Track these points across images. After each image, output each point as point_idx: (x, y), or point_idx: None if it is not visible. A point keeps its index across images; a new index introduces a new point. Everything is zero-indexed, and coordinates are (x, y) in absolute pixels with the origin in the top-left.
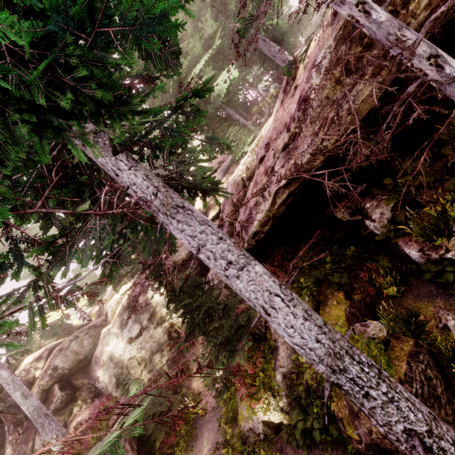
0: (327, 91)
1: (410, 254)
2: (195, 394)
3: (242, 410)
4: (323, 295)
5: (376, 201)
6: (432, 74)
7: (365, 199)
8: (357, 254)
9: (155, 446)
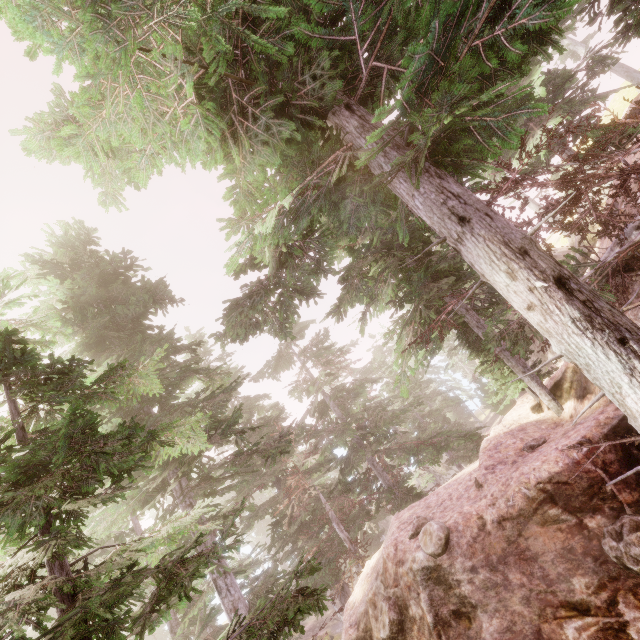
0: None
1: None
2: None
3: None
4: None
5: None
6: None
7: None
8: None
9: None
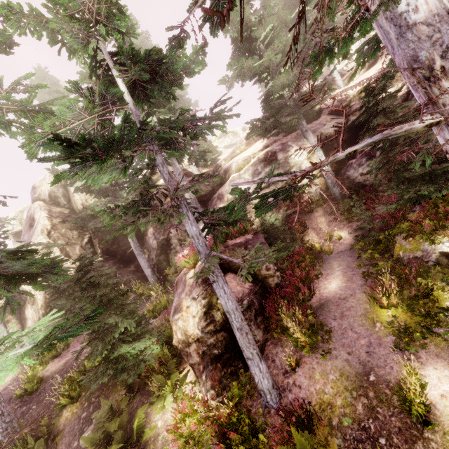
0: None
1: None
2: (311, 244)
3: (404, 246)
4: None
5: None
6: None
7: None
8: None
9: (280, 257)
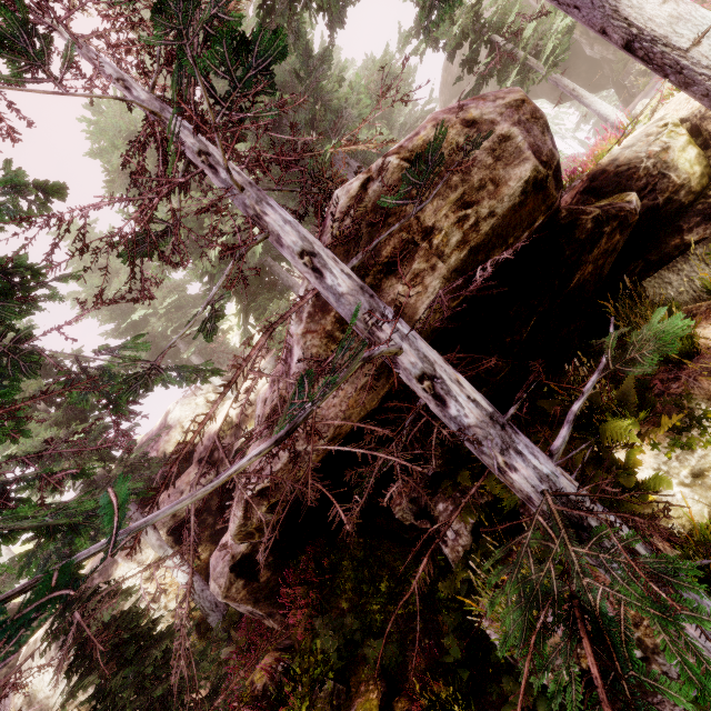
0: (316, 349)
1: (492, 638)
2: None
3: None
4: (355, 676)
5: (452, 503)
6: (431, 405)
7: (438, 492)
8: (429, 587)
9: None
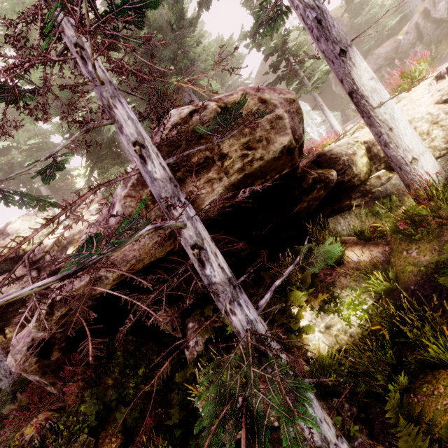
0: (131, 209)
1: (200, 410)
2: None
3: None
4: (105, 431)
5: (198, 324)
6: (196, 265)
7: (191, 315)
8: (170, 374)
9: None
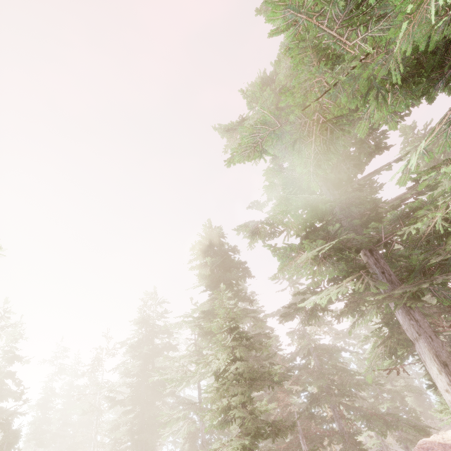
0: None
1: None
2: None
3: None
4: None
5: None
6: None
7: None
8: None
9: None
